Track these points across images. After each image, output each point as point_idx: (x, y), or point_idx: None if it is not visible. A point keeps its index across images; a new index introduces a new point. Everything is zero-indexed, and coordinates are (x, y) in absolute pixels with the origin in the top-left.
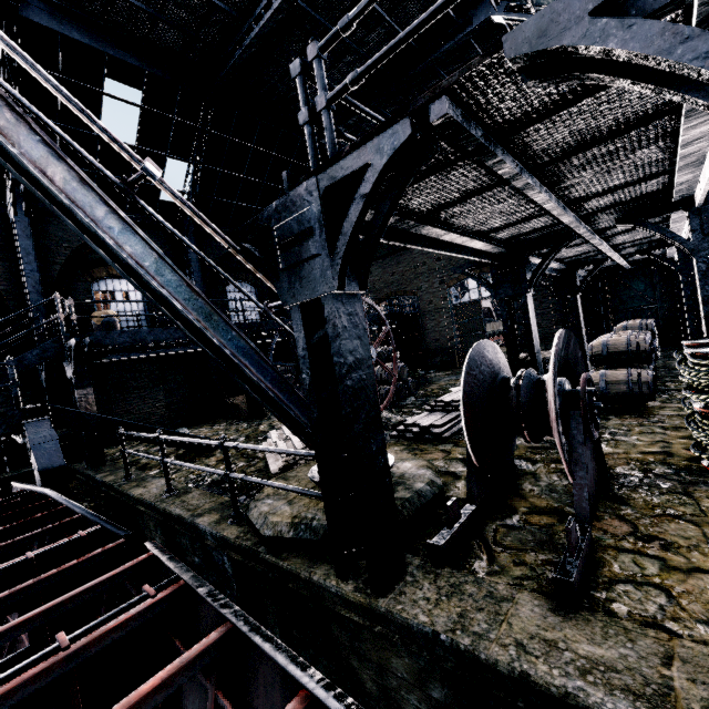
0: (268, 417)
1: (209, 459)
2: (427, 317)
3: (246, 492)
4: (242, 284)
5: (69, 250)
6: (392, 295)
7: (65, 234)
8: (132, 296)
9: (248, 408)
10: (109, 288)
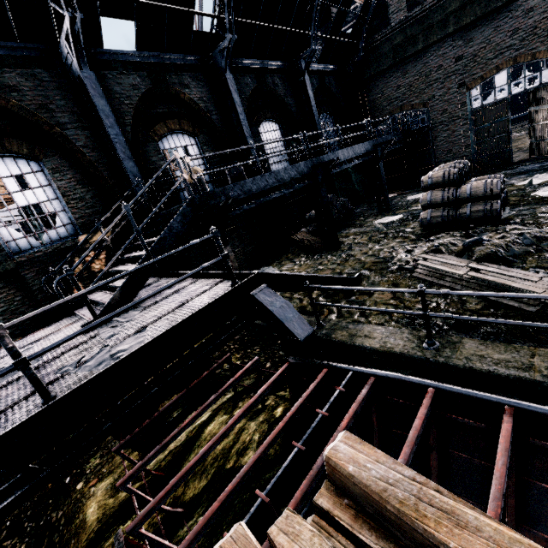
0: (348, 247)
1: (376, 297)
2: (438, 128)
3: (547, 338)
4: (268, 122)
5: (131, 108)
6: (397, 111)
7: (122, 89)
8: (190, 150)
9: (324, 242)
10: (171, 145)
